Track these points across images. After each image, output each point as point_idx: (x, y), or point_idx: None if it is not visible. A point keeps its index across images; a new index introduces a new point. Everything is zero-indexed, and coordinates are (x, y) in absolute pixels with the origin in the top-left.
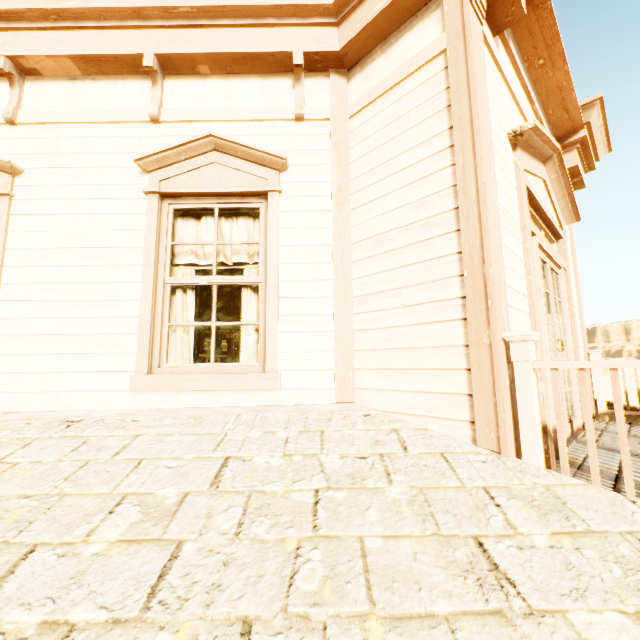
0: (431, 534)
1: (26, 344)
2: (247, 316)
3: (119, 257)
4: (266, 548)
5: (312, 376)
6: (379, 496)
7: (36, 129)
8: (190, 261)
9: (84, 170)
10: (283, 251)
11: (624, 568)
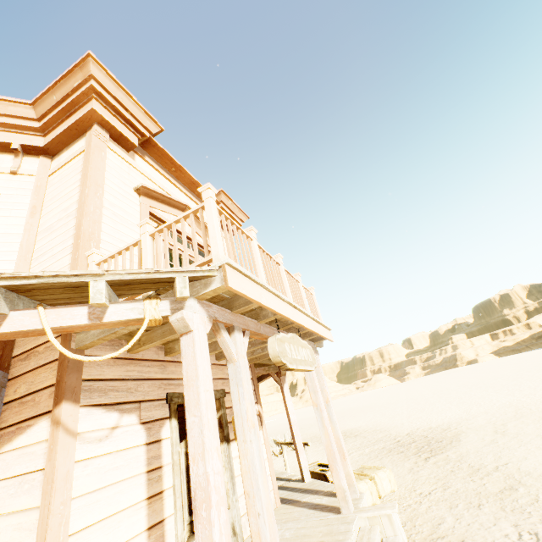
0: None
1: None
2: None
3: None
4: None
5: None
6: None
7: None
8: None
9: None
10: None
11: None
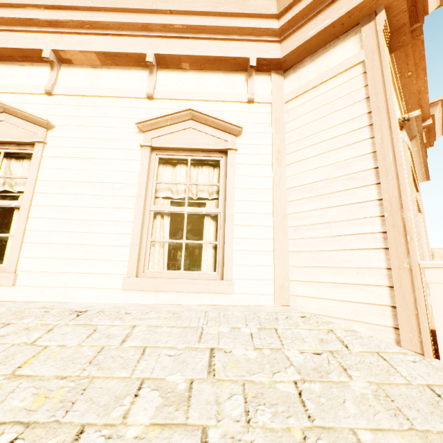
0: (408, 429)
1: (46, 250)
2: (207, 237)
3: (119, 190)
4: (278, 437)
5: (257, 284)
6: (347, 390)
7: (66, 99)
8: (167, 195)
9: (98, 128)
10: (237, 191)
11: None
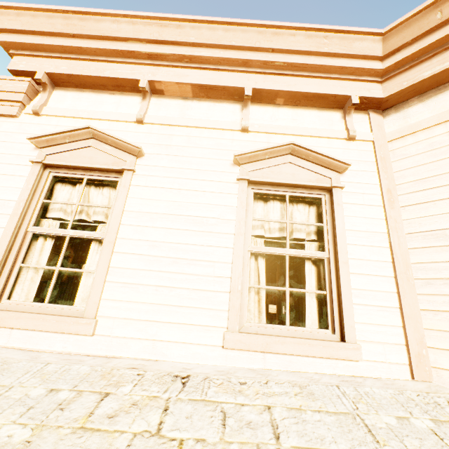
0: None
1: (131, 292)
2: (309, 284)
3: (214, 226)
4: None
5: (386, 349)
6: None
7: (156, 127)
8: (260, 233)
9: (189, 158)
10: (347, 234)
11: None
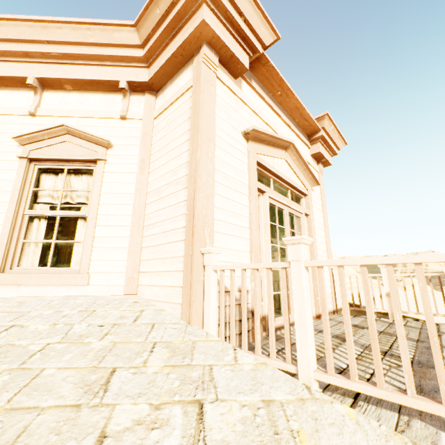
0: (91, 366)
1: None
2: (79, 237)
3: None
4: None
5: (111, 276)
6: (85, 346)
7: None
8: (47, 201)
9: None
10: (103, 196)
11: (182, 383)
